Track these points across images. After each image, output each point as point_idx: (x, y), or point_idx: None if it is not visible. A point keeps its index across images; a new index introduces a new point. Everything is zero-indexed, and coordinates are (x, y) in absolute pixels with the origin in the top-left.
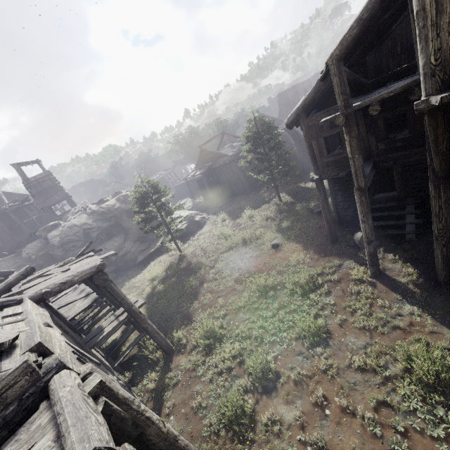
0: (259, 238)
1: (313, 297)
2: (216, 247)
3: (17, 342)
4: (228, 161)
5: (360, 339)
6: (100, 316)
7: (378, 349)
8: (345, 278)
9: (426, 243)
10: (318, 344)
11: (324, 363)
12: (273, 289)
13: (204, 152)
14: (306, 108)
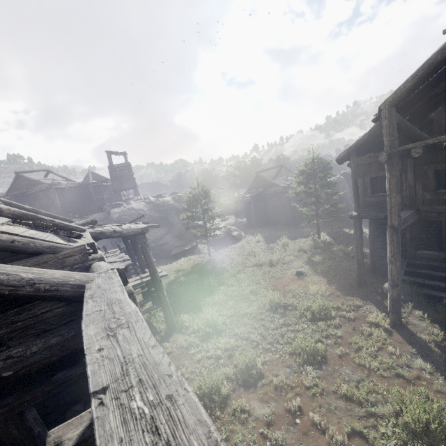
0: (286, 263)
1: (321, 325)
2: (243, 261)
3: (79, 241)
4: (278, 191)
5: (356, 373)
6: None
7: (372, 387)
8: (361, 318)
9: None
10: (311, 364)
11: (310, 382)
12: (283, 308)
13: (259, 178)
14: (359, 148)
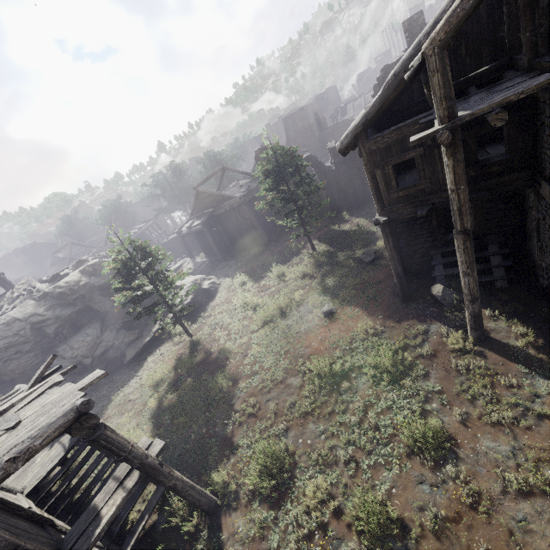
0: (300, 304)
1: (409, 384)
2: (242, 324)
3: None
4: (236, 204)
5: (500, 442)
6: (78, 460)
7: (534, 454)
8: (440, 349)
9: (523, 290)
10: (445, 459)
11: (466, 492)
12: (345, 378)
13: (201, 194)
14: (368, 126)
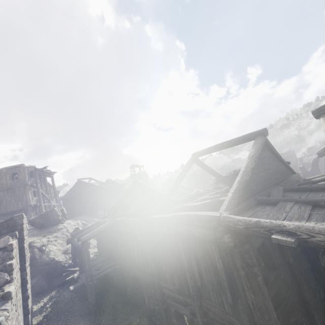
0: None
1: None
2: None
3: None
4: None
5: None
6: None
7: None
8: None
9: None
10: None
11: None
12: None
13: None
14: None
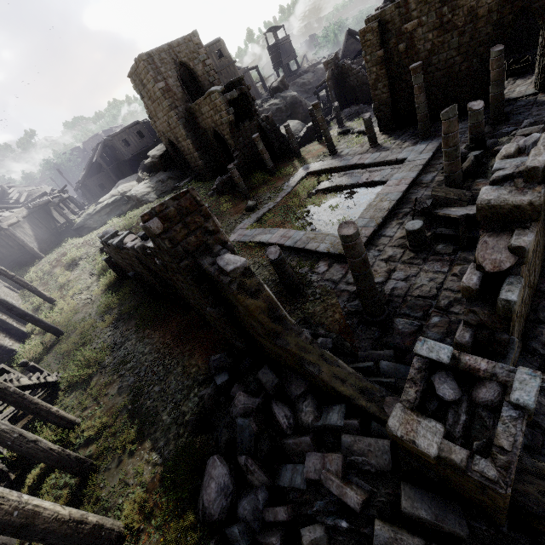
0: None
1: None
2: None
3: None
4: None
5: None
6: None
7: None
8: None
9: None
10: None
11: None
12: None
13: None
14: None
